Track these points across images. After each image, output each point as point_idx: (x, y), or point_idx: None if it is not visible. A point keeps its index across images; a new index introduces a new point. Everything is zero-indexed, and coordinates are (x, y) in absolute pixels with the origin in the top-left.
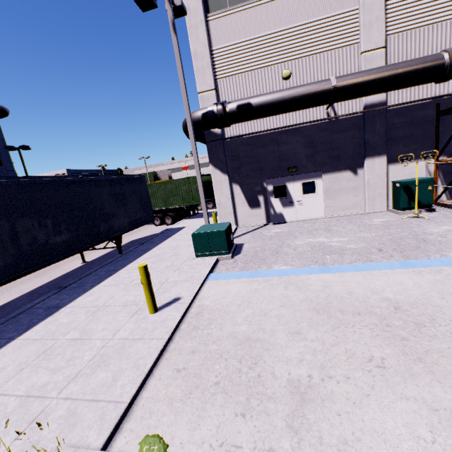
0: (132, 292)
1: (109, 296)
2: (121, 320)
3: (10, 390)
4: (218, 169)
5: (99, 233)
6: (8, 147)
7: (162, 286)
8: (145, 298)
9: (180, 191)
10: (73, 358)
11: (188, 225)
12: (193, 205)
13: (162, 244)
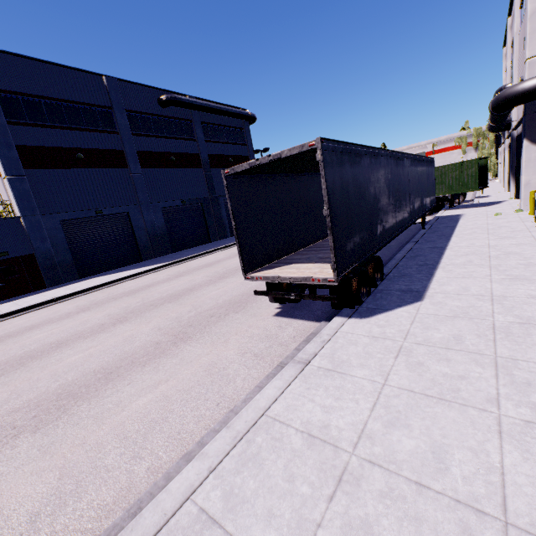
0: (504, 241)
1: (483, 243)
2: (531, 248)
3: (502, 264)
4: (535, 145)
5: (423, 206)
6: (256, 150)
7: (535, 238)
8: (530, 242)
9: (446, 179)
10: (527, 257)
11: (462, 213)
12: (456, 195)
13: (462, 223)
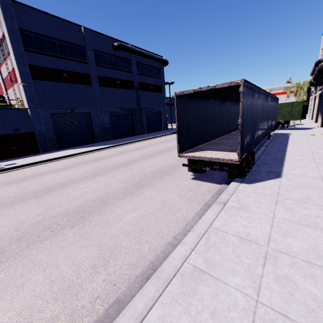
0: (320, 150)
1: (308, 150)
2: None
3: (322, 162)
4: None
5: (271, 126)
6: (166, 83)
7: None
8: None
9: (282, 111)
10: None
11: (290, 132)
12: (286, 121)
13: (292, 138)
